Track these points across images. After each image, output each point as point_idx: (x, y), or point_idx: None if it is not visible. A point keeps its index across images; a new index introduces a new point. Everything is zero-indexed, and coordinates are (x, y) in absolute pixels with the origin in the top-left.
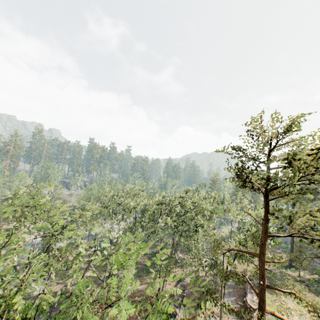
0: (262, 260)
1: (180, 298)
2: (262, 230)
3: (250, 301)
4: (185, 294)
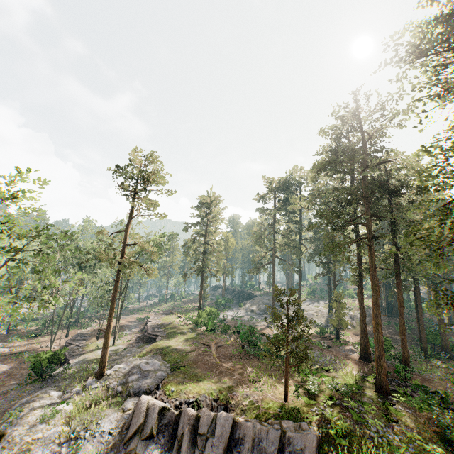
0: (126, 231)
1: (78, 337)
2: (129, 216)
3: (150, 319)
4: (85, 334)
